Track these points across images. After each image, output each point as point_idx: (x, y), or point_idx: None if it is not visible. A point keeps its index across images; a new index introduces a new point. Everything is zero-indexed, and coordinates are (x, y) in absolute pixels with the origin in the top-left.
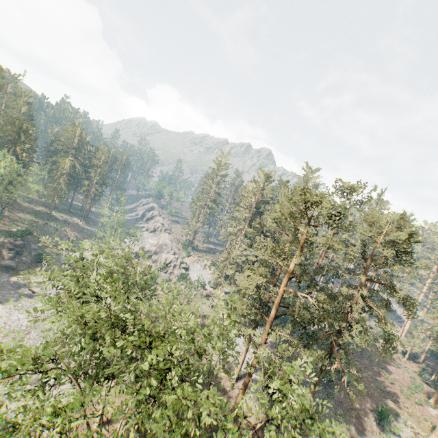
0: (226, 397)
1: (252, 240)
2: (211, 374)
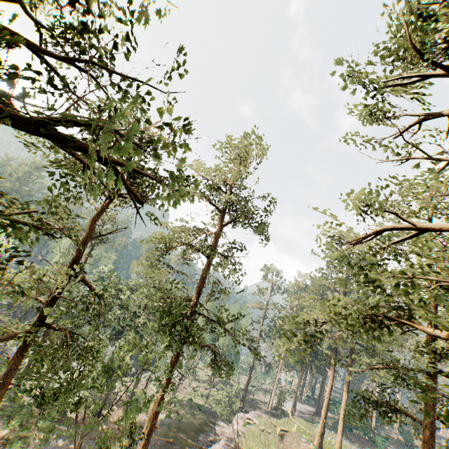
0: (258, 410)
1: None
2: (255, 402)
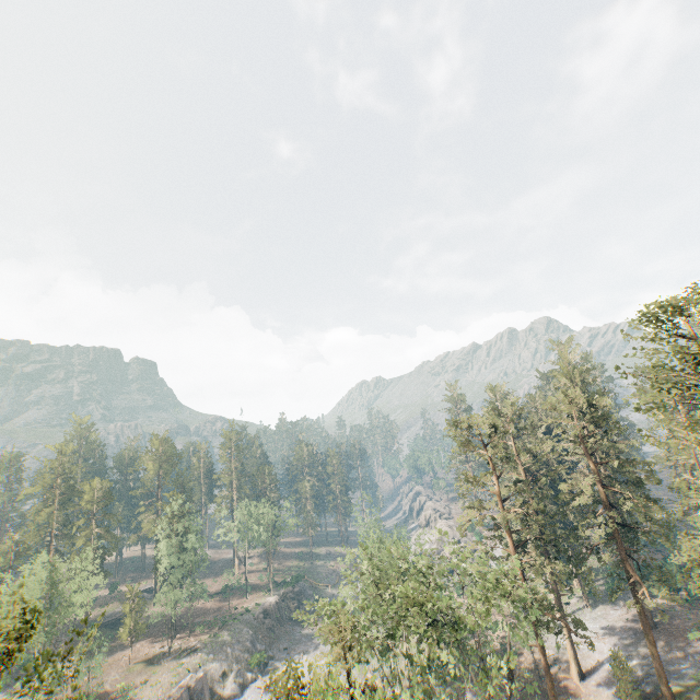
0: None
1: None
2: (545, 677)
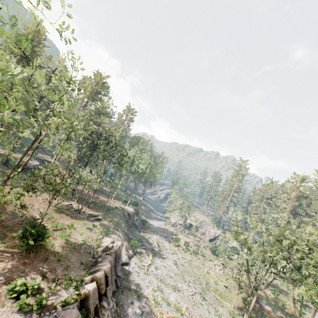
0: None
1: (298, 225)
2: None
